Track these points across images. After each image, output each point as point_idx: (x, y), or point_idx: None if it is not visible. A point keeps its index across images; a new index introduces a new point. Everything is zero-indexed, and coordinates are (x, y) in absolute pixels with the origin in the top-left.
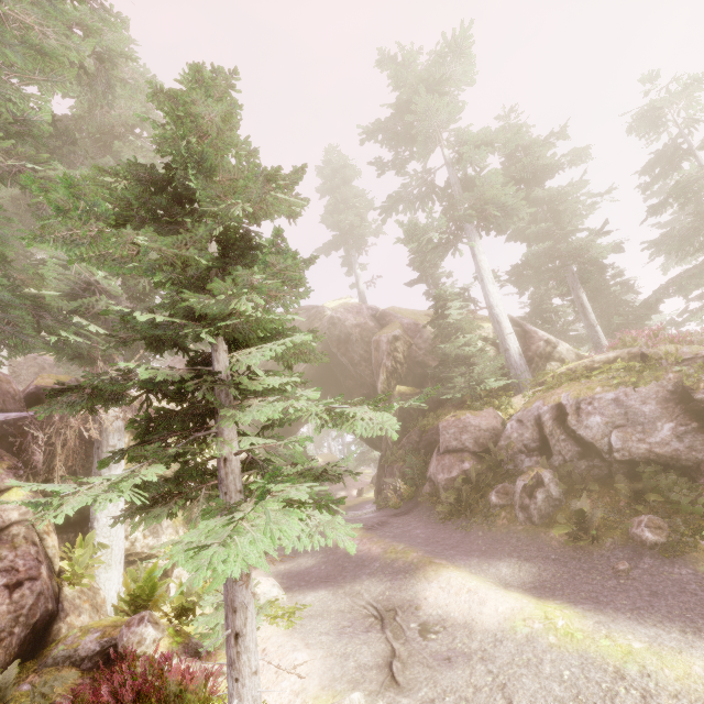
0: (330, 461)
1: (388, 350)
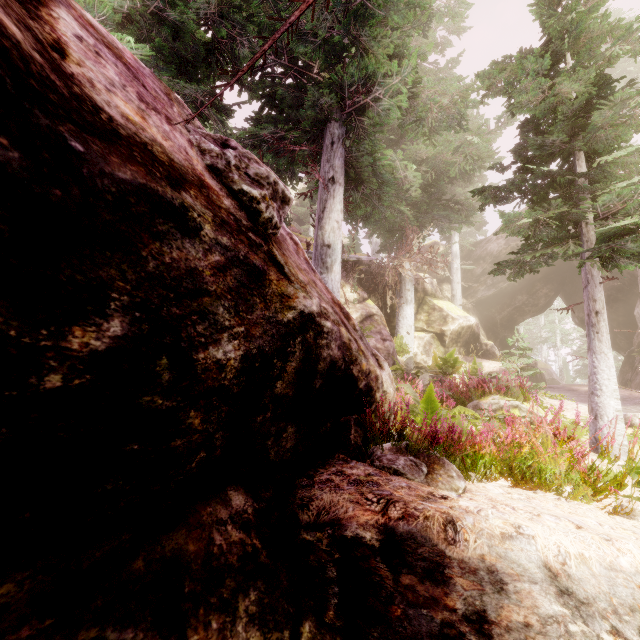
0: (542, 368)
1: None
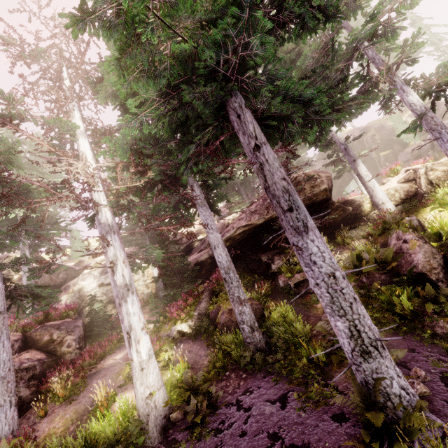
0: None
1: (372, 141)
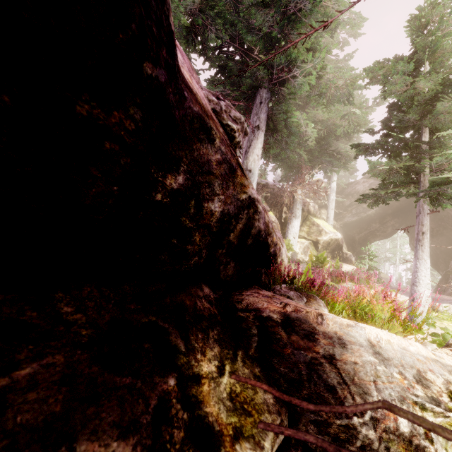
0: (383, 277)
1: None
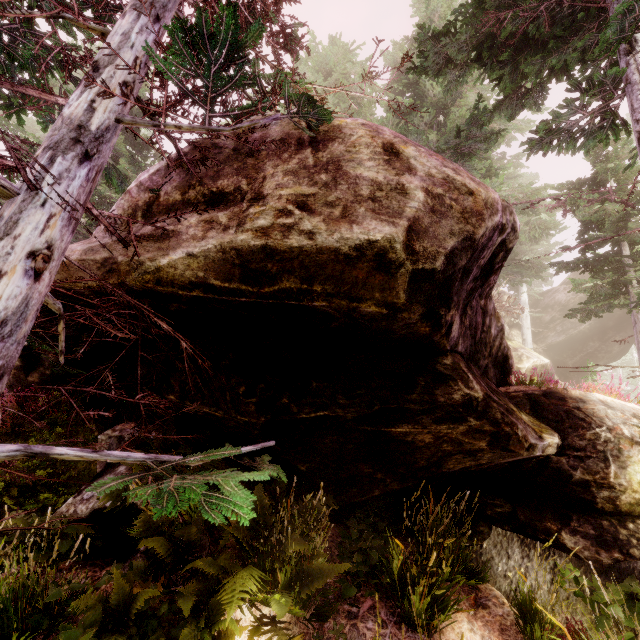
0: None
1: None
